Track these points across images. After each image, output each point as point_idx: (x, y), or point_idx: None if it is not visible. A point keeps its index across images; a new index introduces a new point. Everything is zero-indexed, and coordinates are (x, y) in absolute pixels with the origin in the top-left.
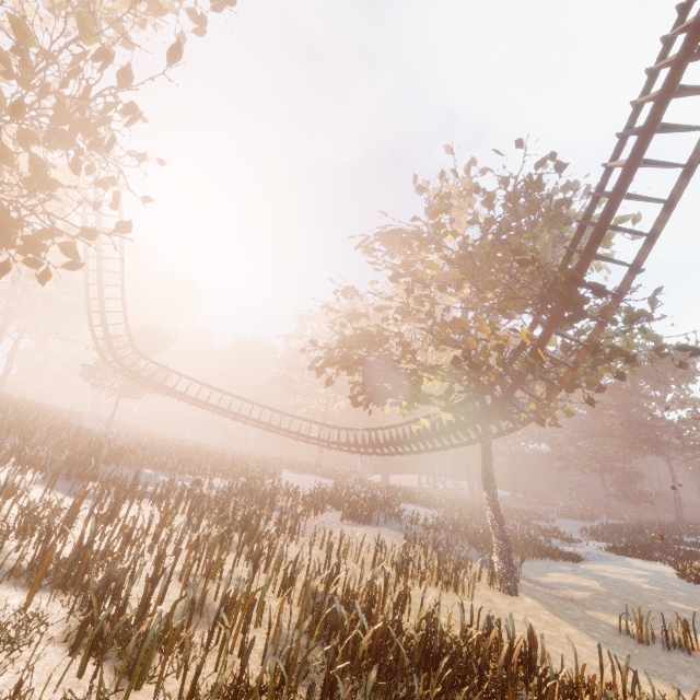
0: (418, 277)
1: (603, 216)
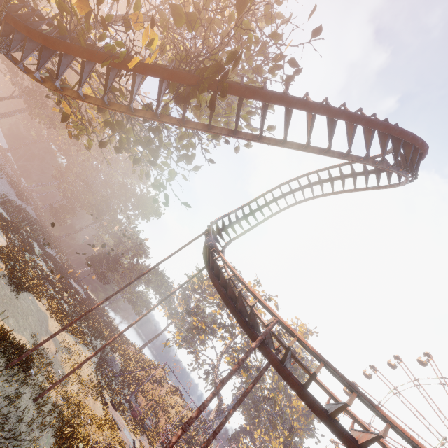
0: None
1: (277, 94)
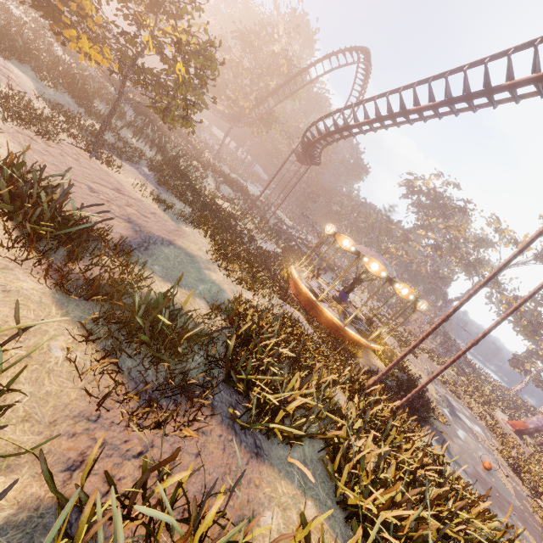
0: (233, 69)
1: (272, 92)
